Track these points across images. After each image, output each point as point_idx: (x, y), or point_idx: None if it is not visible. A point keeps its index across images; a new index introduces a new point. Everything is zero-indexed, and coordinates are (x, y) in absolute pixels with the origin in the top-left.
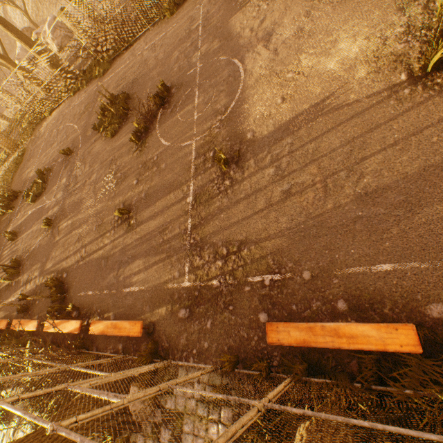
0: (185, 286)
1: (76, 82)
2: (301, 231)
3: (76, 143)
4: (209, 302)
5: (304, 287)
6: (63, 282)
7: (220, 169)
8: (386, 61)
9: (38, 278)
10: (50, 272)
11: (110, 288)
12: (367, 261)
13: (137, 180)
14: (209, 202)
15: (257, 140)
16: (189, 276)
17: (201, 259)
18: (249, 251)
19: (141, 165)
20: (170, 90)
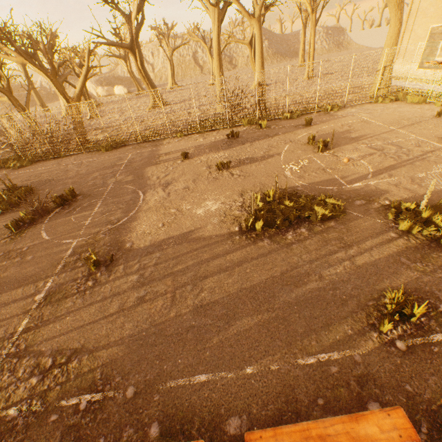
0: None
1: None
2: (141, 338)
3: None
4: None
5: (123, 408)
6: None
7: (89, 270)
8: (230, 218)
9: None
10: None
11: None
12: (190, 371)
13: None
14: (61, 301)
15: (133, 250)
16: None
17: (12, 376)
18: (79, 362)
19: (3, 252)
20: (77, 196)
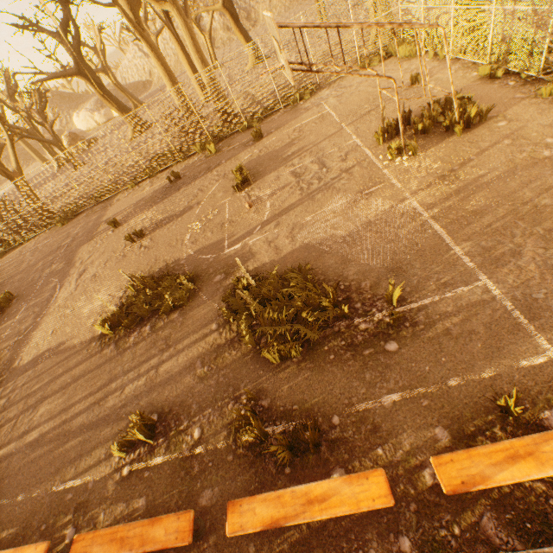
0: None
1: None
2: None
3: None
4: None
5: None
6: None
7: None
8: (104, 316)
9: None
10: None
11: None
12: None
13: None
14: None
15: (18, 368)
16: None
17: None
18: None
19: None
20: (14, 299)
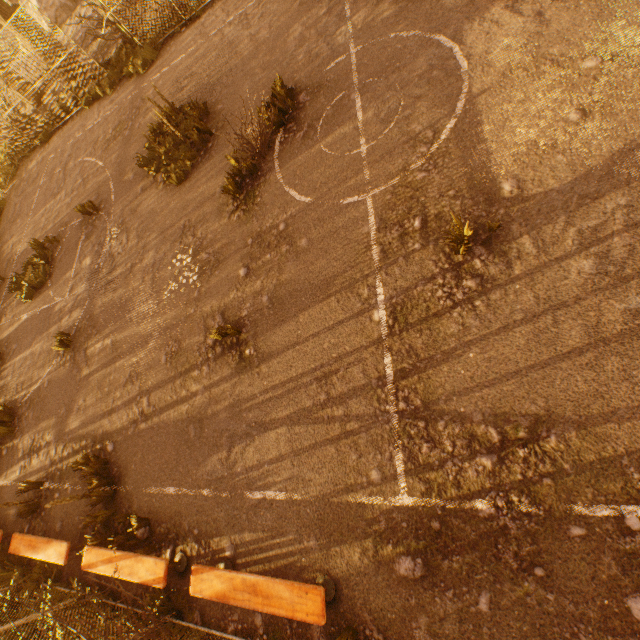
0: (401, 505)
1: (92, 83)
2: None
3: (104, 193)
4: (474, 549)
5: None
6: (108, 462)
7: (446, 256)
8: None
9: (53, 447)
10: (77, 437)
11: (215, 487)
12: None
13: (246, 268)
14: (430, 323)
15: (531, 198)
16: (408, 483)
17: (434, 448)
18: (563, 443)
19: (251, 238)
20: (295, 96)
